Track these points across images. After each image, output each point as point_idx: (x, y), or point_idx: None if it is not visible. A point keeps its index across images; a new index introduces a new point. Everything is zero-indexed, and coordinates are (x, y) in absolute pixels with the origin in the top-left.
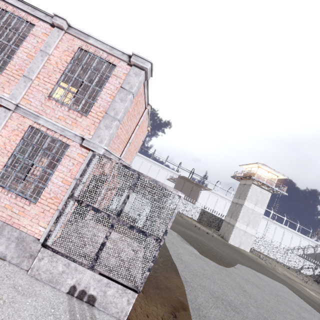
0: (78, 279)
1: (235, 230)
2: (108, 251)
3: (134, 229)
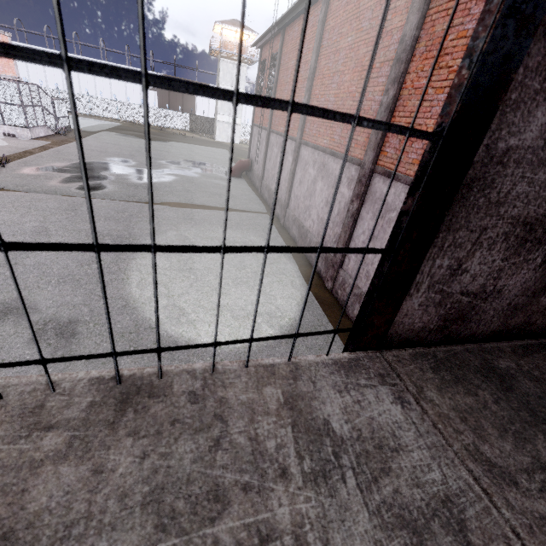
0: (4, 130)
1: (219, 125)
2: (6, 116)
3: (9, 104)
